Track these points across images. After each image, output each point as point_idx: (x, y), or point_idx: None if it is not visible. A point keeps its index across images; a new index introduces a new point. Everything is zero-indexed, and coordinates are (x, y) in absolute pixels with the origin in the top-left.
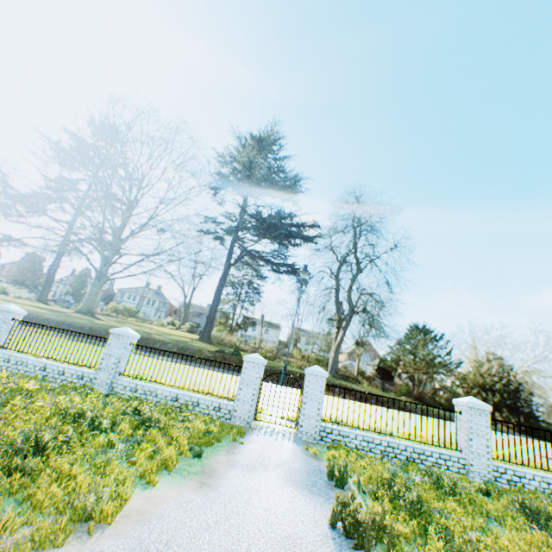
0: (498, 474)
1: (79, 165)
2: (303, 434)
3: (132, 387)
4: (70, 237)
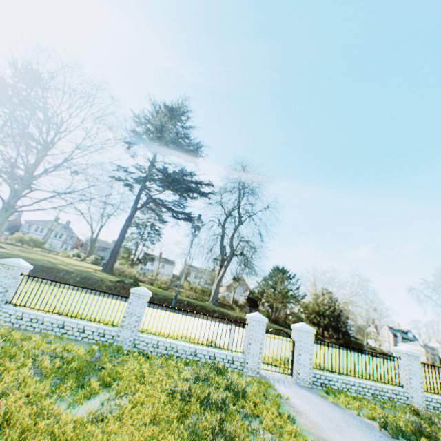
0: (428, 402)
1: (19, 108)
2: (300, 380)
3: (153, 343)
4: (1, 174)
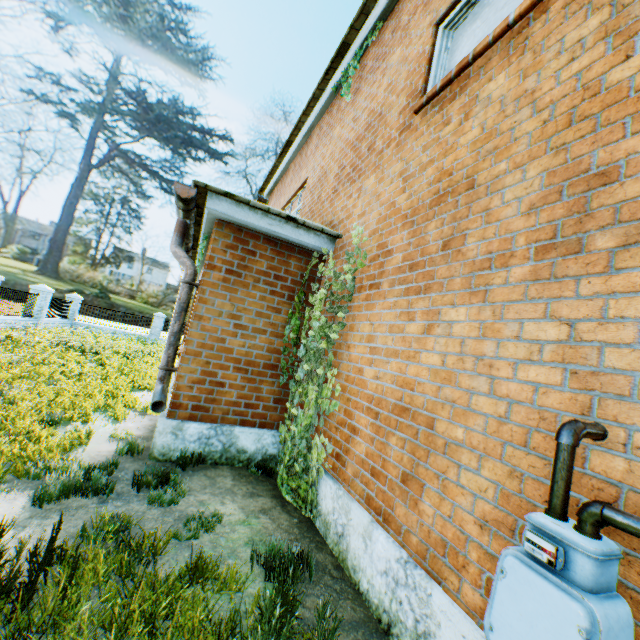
0: None
1: None
2: None
3: None
4: None
